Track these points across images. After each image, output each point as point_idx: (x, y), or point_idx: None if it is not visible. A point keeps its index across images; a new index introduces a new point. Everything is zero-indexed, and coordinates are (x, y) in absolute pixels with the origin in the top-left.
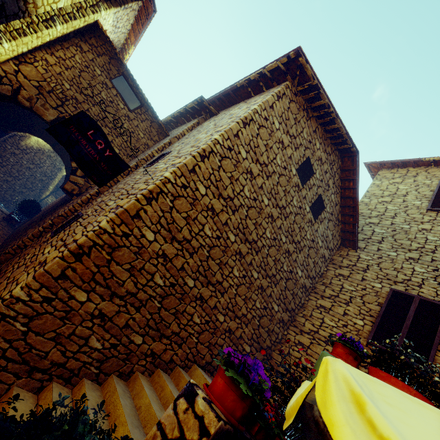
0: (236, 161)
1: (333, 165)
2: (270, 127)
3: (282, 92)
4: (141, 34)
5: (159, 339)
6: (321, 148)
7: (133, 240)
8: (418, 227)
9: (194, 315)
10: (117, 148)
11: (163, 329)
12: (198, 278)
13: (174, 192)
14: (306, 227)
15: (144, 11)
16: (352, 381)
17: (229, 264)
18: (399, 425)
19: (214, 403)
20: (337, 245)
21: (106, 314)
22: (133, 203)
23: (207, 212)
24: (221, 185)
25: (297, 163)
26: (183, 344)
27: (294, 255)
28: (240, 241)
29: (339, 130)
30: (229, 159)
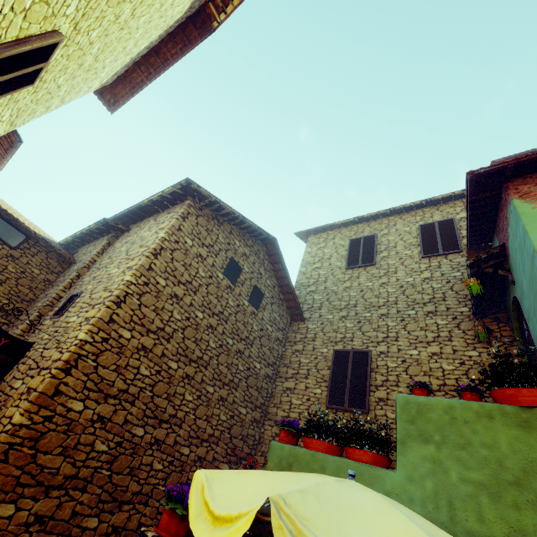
0: (157, 292)
1: (259, 254)
2: (183, 247)
3: (186, 212)
4: (7, 159)
5: (119, 509)
6: (242, 245)
7: (59, 420)
8: (343, 287)
9: (154, 463)
10: (5, 298)
11: (120, 496)
12: (147, 423)
13: (95, 350)
14: (251, 320)
15: (5, 139)
16: (203, 479)
17: (179, 392)
18: (216, 491)
19: (162, 536)
20: (288, 322)
21: (45, 514)
22: (48, 382)
23: (138, 353)
24: (146, 321)
25: (222, 268)
26: (150, 499)
27: (247, 351)
28: (184, 365)
29: (252, 226)
30: (149, 293)
